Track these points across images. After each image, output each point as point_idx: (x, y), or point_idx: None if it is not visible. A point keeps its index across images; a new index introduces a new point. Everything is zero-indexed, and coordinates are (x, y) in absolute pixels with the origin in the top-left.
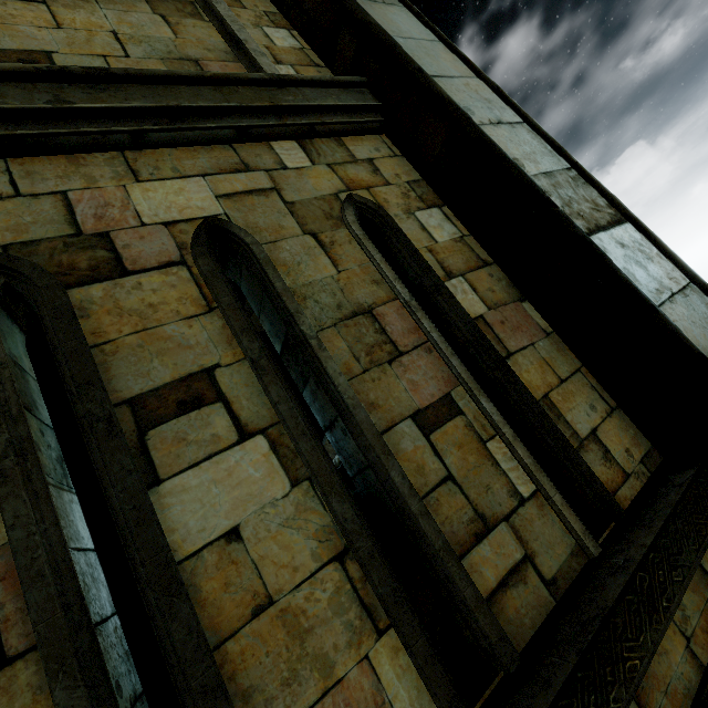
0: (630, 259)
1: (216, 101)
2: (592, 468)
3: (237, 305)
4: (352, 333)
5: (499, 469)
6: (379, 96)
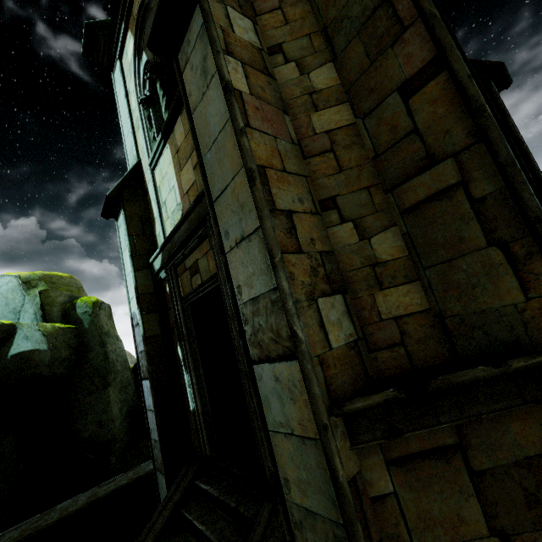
0: None
1: None
2: None
3: None
4: None
5: None
6: None
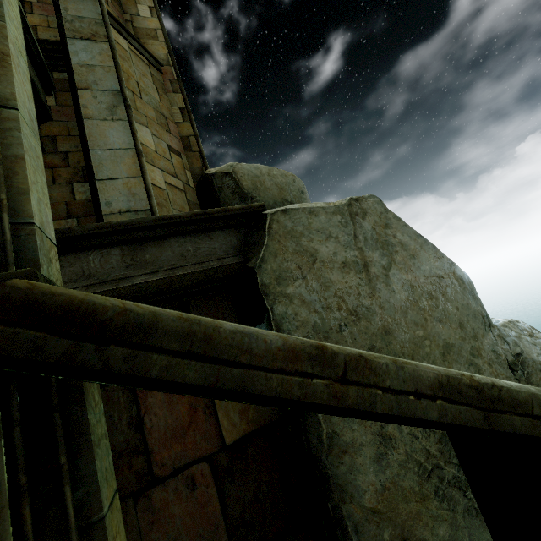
0: None
1: None
2: None
3: None
4: None
5: None
6: None
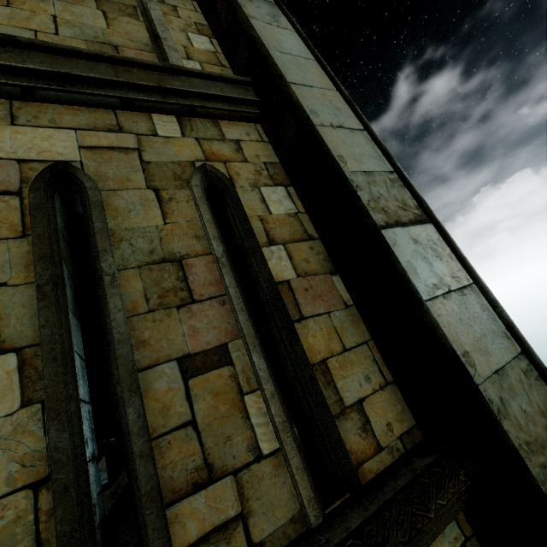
0: (418, 254)
1: (107, 75)
2: (346, 436)
3: (50, 236)
4: (153, 276)
5: (248, 422)
6: (258, 94)
